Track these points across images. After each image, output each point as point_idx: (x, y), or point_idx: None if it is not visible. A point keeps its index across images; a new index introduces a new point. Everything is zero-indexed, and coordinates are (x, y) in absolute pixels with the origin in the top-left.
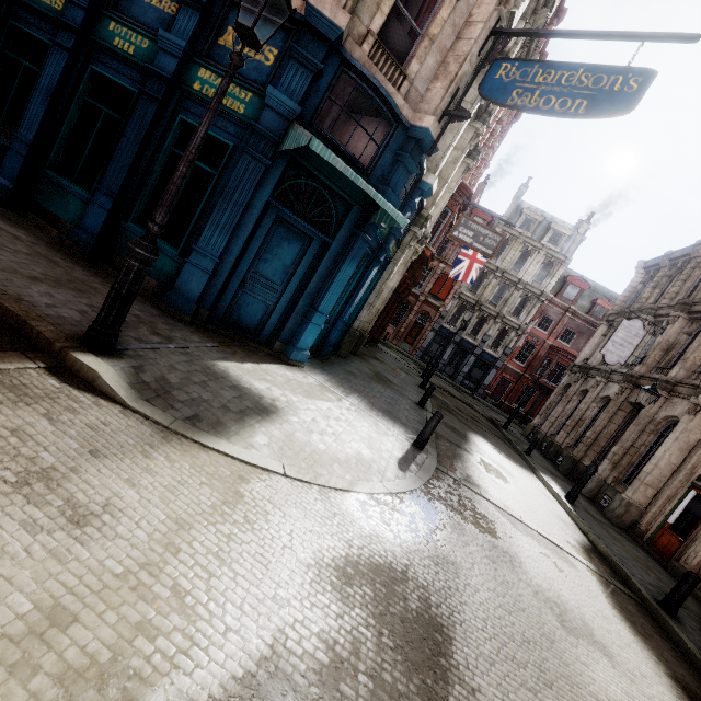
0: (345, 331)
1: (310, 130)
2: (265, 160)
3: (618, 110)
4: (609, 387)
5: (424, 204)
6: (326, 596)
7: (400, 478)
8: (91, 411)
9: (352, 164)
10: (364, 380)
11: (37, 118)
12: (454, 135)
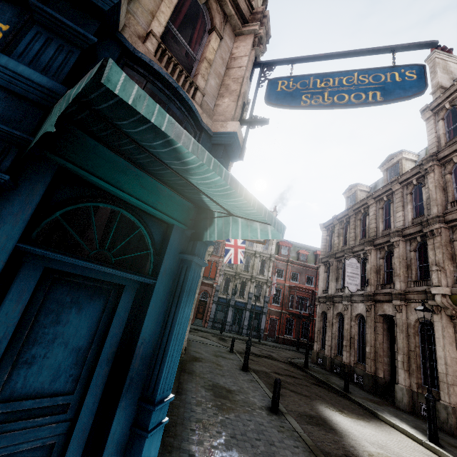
0: None
1: None
2: None
3: (413, 92)
4: (355, 306)
5: None
6: None
7: None
8: None
9: None
10: (218, 426)
11: None
12: None
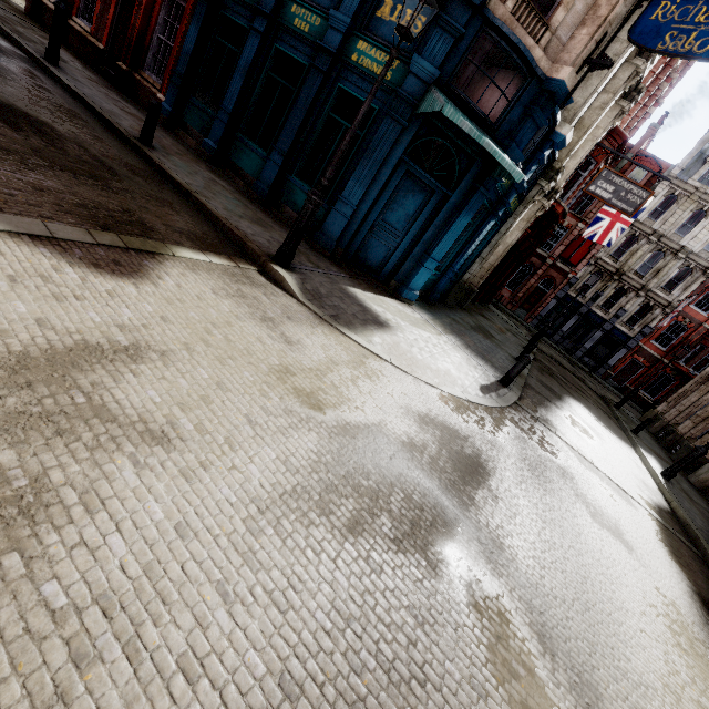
0: (454, 282)
1: (445, 91)
2: (403, 122)
3: None
4: None
5: (556, 156)
6: (410, 422)
7: (479, 396)
8: (283, 298)
9: (480, 121)
10: (465, 328)
11: (236, 92)
12: (600, 79)
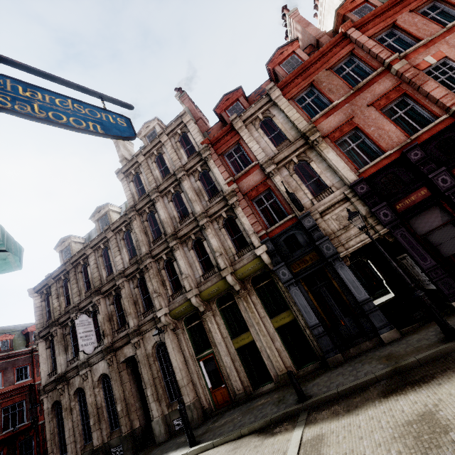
0: None
1: None
2: None
3: (128, 135)
4: (96, 368)
5: None
6: None
7: None
8: None
9: None
10: None
11: None
12: None
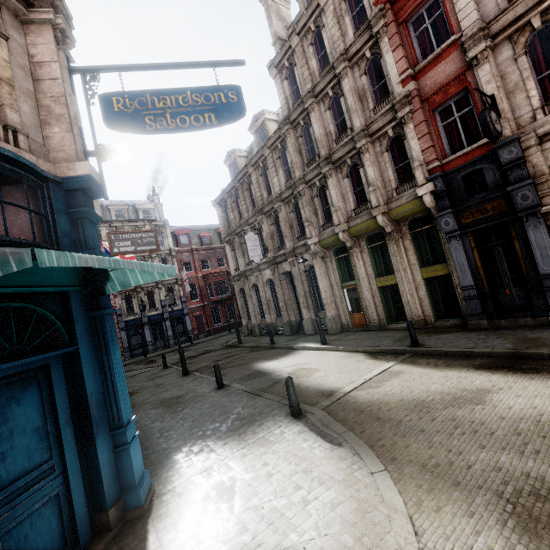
0: None
1: None
2: None
3: (238, 115)
4: (264, 274)
5: None
6: None
7: (353, 451)
8: None
9: None
10: (179, 422)
11: None
12: None
